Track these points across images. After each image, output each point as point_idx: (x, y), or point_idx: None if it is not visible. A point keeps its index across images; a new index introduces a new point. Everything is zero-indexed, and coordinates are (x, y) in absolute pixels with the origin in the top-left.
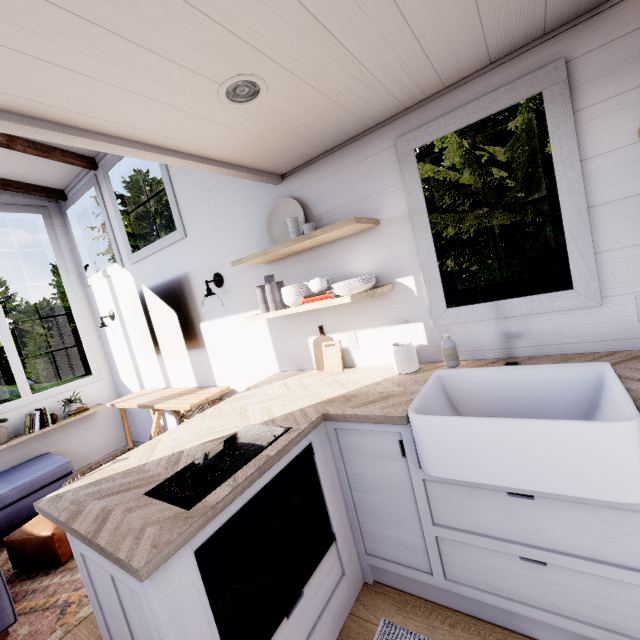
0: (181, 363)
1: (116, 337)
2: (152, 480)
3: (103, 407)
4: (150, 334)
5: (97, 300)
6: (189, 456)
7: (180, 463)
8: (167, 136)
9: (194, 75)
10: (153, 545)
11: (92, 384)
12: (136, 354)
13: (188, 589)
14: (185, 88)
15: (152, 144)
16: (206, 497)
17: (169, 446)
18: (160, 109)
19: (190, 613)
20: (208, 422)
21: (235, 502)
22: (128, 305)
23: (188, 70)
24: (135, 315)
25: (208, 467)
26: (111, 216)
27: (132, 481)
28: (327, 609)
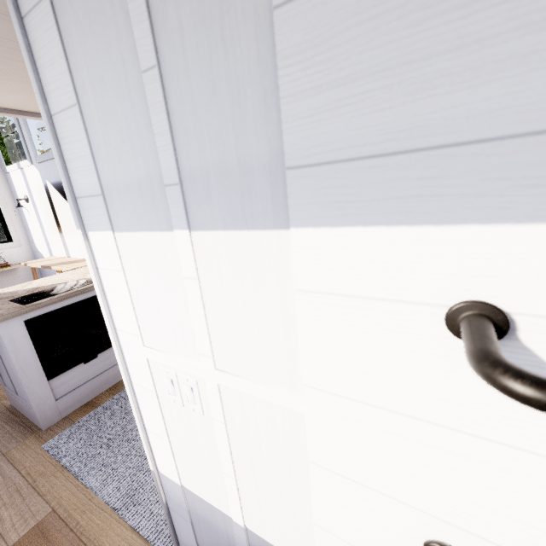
0: (75, 241)
1: (31, 216)
2: (16, 296)
3: (22, 266)
4: (54, 217)
5: (15, 185)
6: (42, 289)
7: (35, 291)
8: (24, 107)
9: (24, 89)
10: (1, 314)
11: (13, 248)
12: (46, 230)
13: (20, 334)
14: (22, 93)
15: (16, 109)
16: (35, 302)
17: (36, 285)
18: (11, 98)
19: (21, 343)
20: (65, 276)
21: (51, 306)
22: (38, 193)
23: (19, 88)
24: (43, 202)
25: (46, 293)
26: (20, 122)
27: (7, 296)
28: (114, 367)
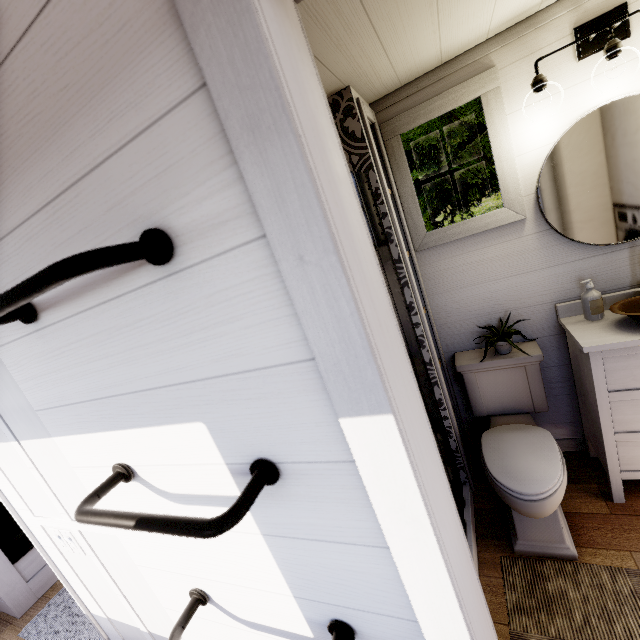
0: None
1: None
2: None
3: None
4: None
5: None
6: None
7: None
8: None
9: None
10: None
11: None
12: None
13: None
14: None
15: None
16: None
17: None
18: None
19: None
20: None
21: None
22: None
23: None
24: None
25: None
26: None
27: None
28: None
